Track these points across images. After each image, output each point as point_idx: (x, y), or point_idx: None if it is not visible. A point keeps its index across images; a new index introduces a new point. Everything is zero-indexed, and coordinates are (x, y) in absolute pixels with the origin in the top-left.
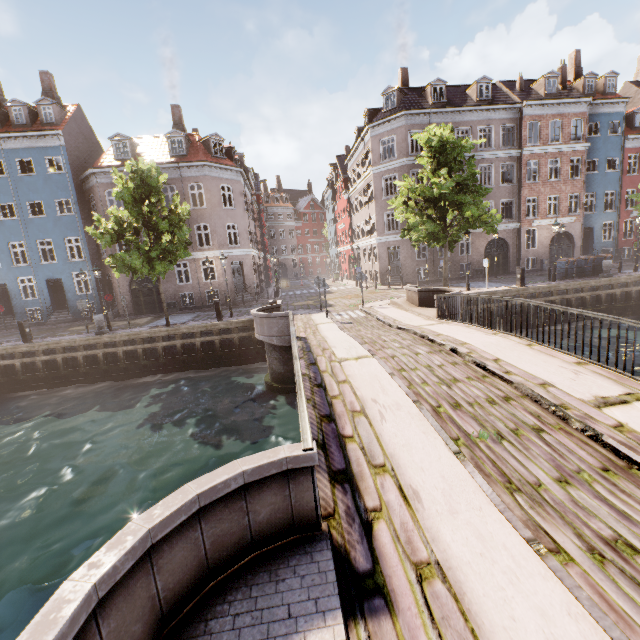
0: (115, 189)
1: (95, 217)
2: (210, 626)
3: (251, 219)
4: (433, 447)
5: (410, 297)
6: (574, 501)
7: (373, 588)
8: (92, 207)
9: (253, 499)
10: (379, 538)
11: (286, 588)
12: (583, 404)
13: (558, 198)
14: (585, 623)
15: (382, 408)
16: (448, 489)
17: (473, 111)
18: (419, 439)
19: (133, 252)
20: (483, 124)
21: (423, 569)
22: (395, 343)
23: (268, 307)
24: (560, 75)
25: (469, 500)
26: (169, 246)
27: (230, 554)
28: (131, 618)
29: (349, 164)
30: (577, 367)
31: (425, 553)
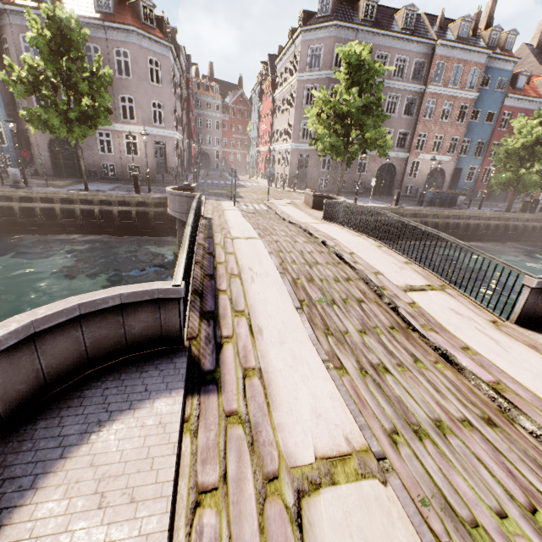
0: (28, 33)
1: (6, 61)
2: (85, 393)
3: (178, 102)
4: (283, 303)
5: (307, 200)
6: (364, 343)
7: (211, 380)
8: (5, 50)
9: (129, 317)
10: (225, 353)
11: (148, 376)
12: (396, 288)
13: (443, 138)
14: (338, 402)
15: (255, 275)
16: (284, 329)
17: (395, 38)
18: (275, 297)
19: (50, 109)
20: (401, 53)
21: (249, 372)
22: (282, 232)
23: (182, 187)
24: (474, 21)
25: (295, 337)
26: (89, 110)
27: (108, 353)
28: (17, 380)
29: (279, 65)
30: (404, 265)
31: (254, 363)
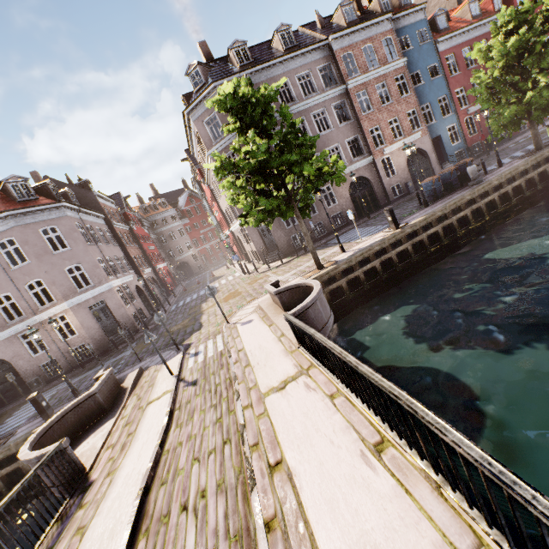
0: None
1: None
2: None
3: (110, 245)
4: None
5: (273, 299)
6: None
7: None
8: None
9: None
10: None
11: None
12: None
13: (398, 119)
14: None
15: None
16: None
17: (284, 62)
18: None
19: None
20: (299, 71)
21: None
22: (192, 528)
23: (73, 404)
24: (354, 2)
25: None
26: None
27: None
28: None
29: (195, 154)
30: None
31: None
